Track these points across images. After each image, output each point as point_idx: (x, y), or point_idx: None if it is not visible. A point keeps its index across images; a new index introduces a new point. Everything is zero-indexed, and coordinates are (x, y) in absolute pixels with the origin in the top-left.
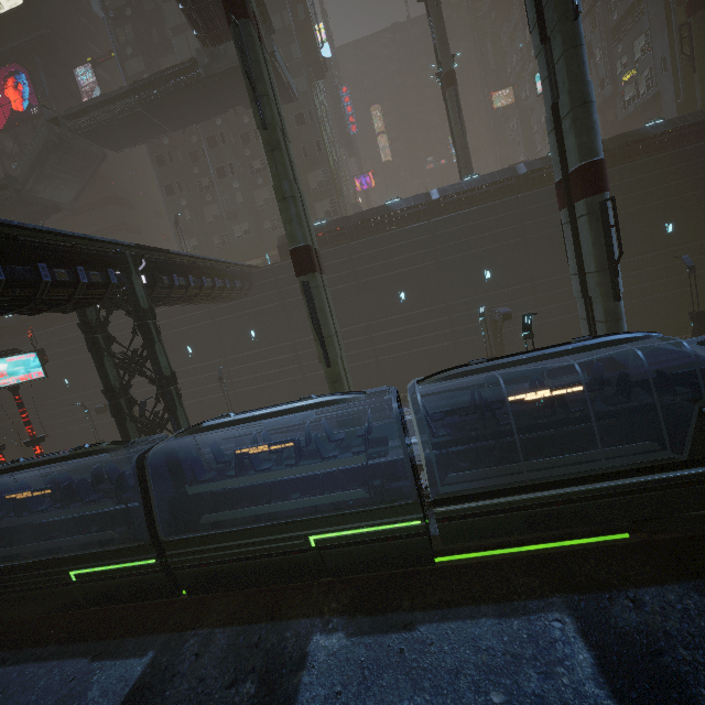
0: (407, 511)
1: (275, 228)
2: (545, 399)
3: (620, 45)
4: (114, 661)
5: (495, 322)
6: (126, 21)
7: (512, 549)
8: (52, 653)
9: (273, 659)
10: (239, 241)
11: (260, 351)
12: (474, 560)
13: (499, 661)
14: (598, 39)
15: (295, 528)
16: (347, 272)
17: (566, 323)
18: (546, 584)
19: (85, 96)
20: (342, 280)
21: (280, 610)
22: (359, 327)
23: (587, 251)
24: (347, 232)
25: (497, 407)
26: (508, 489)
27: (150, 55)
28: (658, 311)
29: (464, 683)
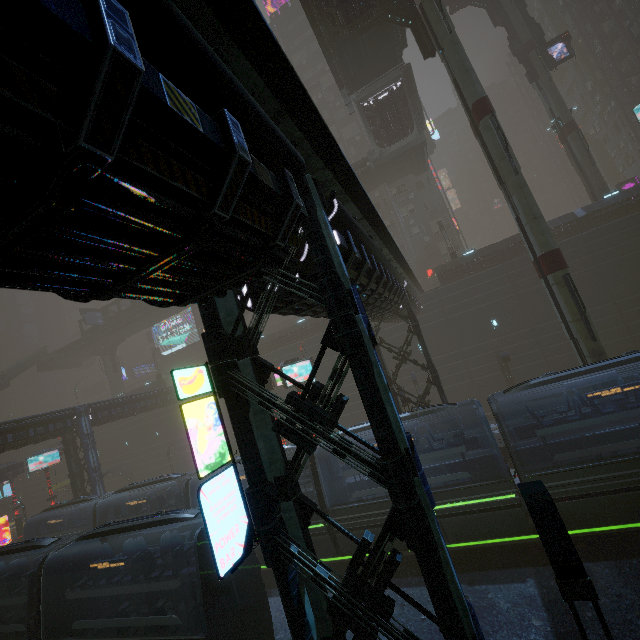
0: None
1: None
2: None
3: None
4: (495, 585)
5: None
6: None
7: None
8: (419, 581)
9: None
10: None
11: None
12: None
13: None
14: None
15: None
16: (505, 286)
17: None
18: None
19: None
20: (501, 293)
21: None
22: (524, 332)
23: None
24: (500, 255)
25: None
26: None
27: None
28: None
29: None
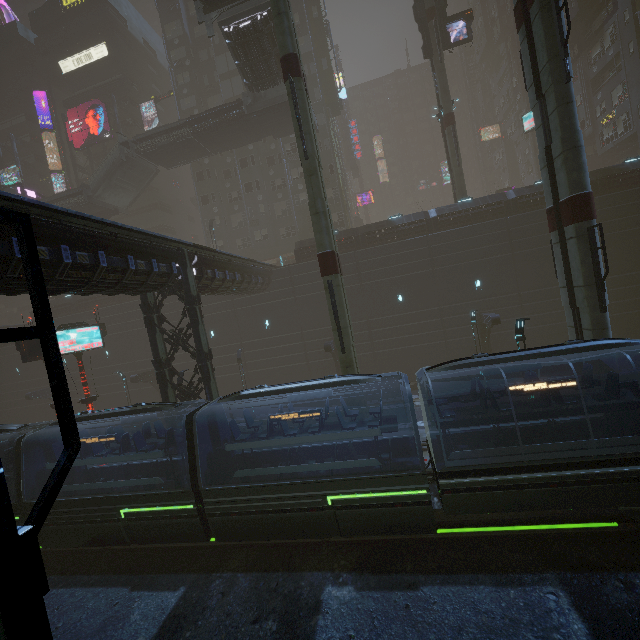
0: (414, 481)
1: (289, 235)
2: (541, 391)
3: (599, 93)
4: (150, 592)
5: (483, 325)
6: (185, 69)
7: (506, 527)
8: (97, 581)
9: (291, 603)
10: (258, 244)
11: (272, 338)
12: (470, 534)
13: (498, 623)
14: (579, 87)
15: (315, 487)
16: (352, 275)
17: (550, 331)
18: (540, 561)
19: (145, 124)
20: (347, 281)
21: (294, 563)
22: (360, 323)
23: (576, 268)
24: (355, 241)
25: (495, 396)
26: (507, 468)
27: (200, 95)
28: (638, 325)
29: (466, 639)
